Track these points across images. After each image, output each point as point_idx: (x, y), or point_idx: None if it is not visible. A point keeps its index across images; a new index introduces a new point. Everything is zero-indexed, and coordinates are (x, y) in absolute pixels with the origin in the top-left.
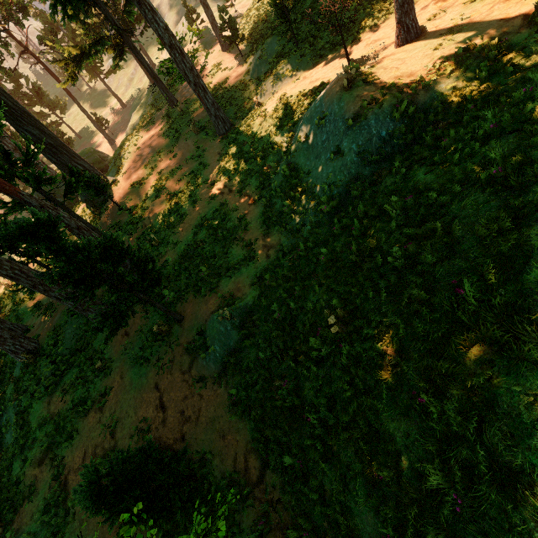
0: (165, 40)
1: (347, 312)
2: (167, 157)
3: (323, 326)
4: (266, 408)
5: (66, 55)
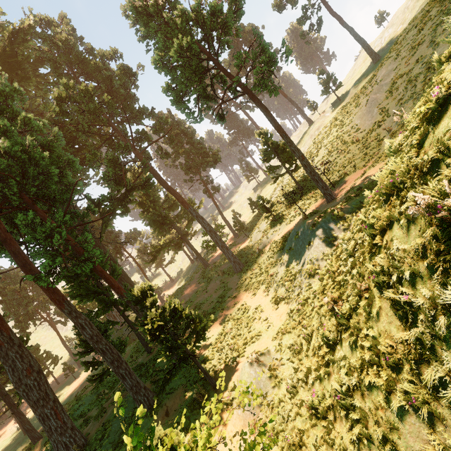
0: (207, 229)
1: (336, 296)
2: (202, 293)
3: (327, 325)
4: (304, 433)
5: (154, 249)
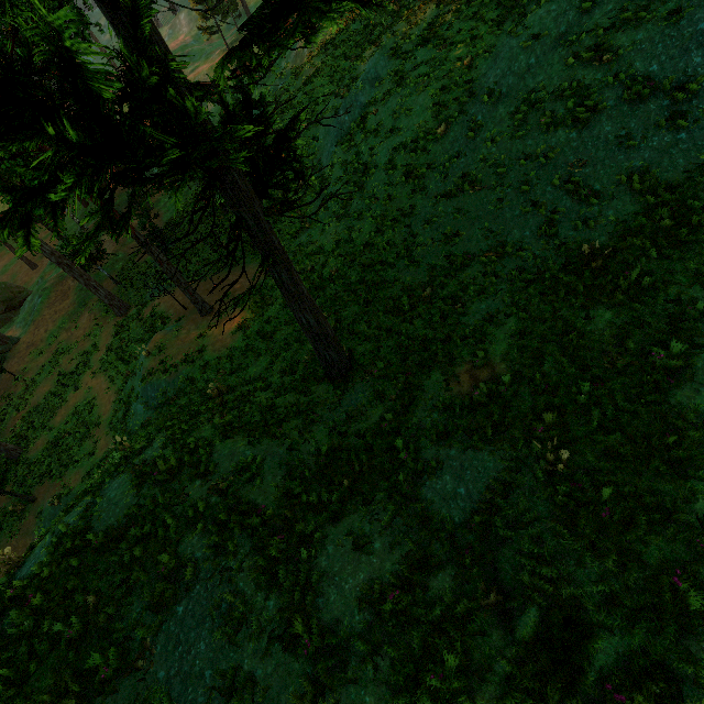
0: (53, 260)
1: None
2: (71, 326)
3: None
4: None
5: None
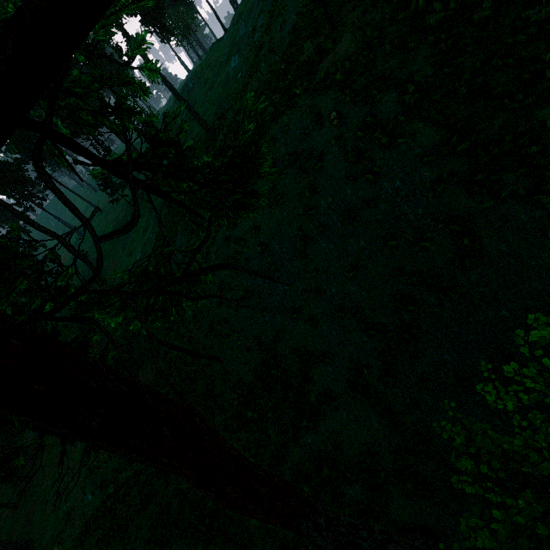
0: None
1: None
2: None
3: None
4: None
5: None
